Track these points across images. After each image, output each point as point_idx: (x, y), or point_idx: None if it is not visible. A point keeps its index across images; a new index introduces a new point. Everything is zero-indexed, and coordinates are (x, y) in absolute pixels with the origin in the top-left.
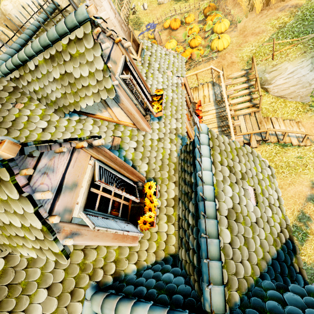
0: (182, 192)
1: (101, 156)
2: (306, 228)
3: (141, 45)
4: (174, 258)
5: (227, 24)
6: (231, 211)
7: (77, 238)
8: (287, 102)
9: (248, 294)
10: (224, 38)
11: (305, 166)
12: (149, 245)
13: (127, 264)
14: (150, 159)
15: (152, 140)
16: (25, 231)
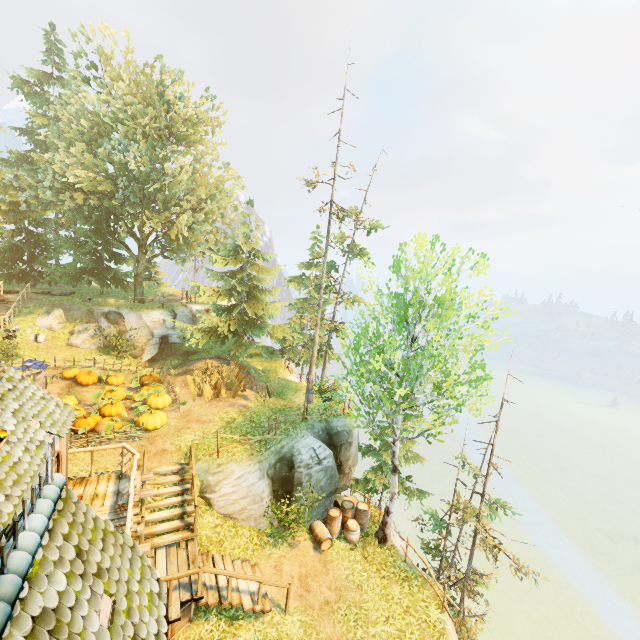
0: None
1: None
2: None
3: (1, 370)
4: None
5: (168, 401)
6: (49, 613)
7: None
8: (239, 526)
9: None
10: (159, 415)
11: None
12: None
13: None
14: None
15: None
16: None
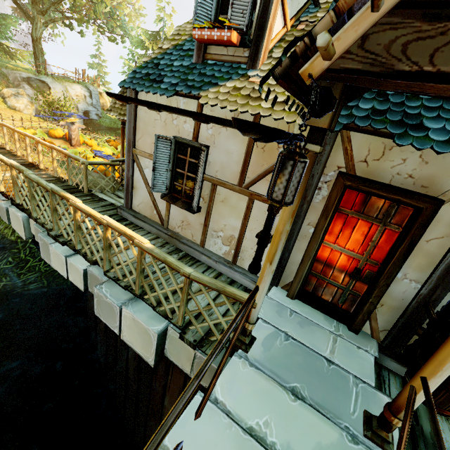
0: None
1: None
2: None
3: None
4: None
5: None
6: None
7: None
8: None
9: None
10: None
11: None
12: None
13: None
14: None
15: None
16: None
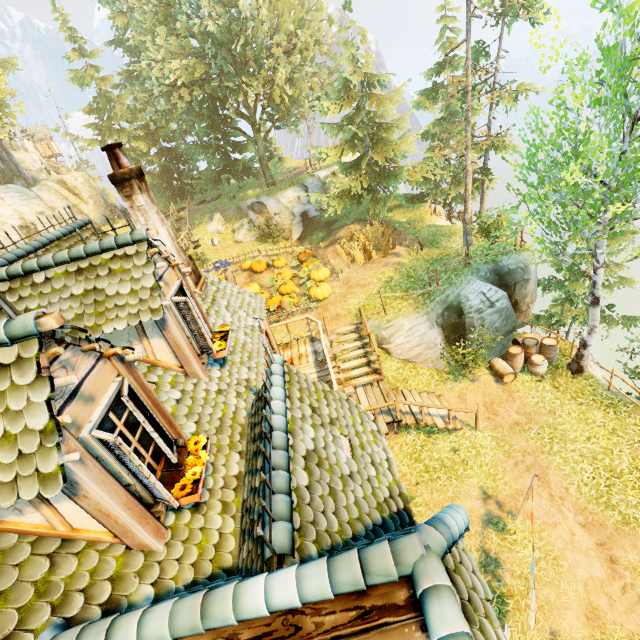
0: (250, 458)
1: (132, 378)
2: (499, 585)
3: (204, 278)
4: (231, 575)
5: (327, 273)
6: (311, 453)
7: (79, 466)
8: (418, 368)
9: (332, 552)
10: (324, 286)
11: (466, 463)
12: (185, 550)
13: (136, 585)
14: (202, 416)
15: (208, 391)
16: (1, 448)
